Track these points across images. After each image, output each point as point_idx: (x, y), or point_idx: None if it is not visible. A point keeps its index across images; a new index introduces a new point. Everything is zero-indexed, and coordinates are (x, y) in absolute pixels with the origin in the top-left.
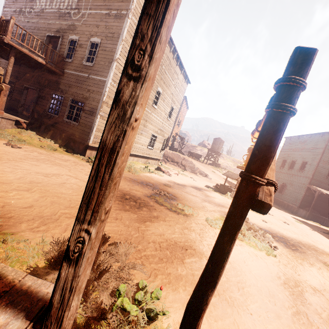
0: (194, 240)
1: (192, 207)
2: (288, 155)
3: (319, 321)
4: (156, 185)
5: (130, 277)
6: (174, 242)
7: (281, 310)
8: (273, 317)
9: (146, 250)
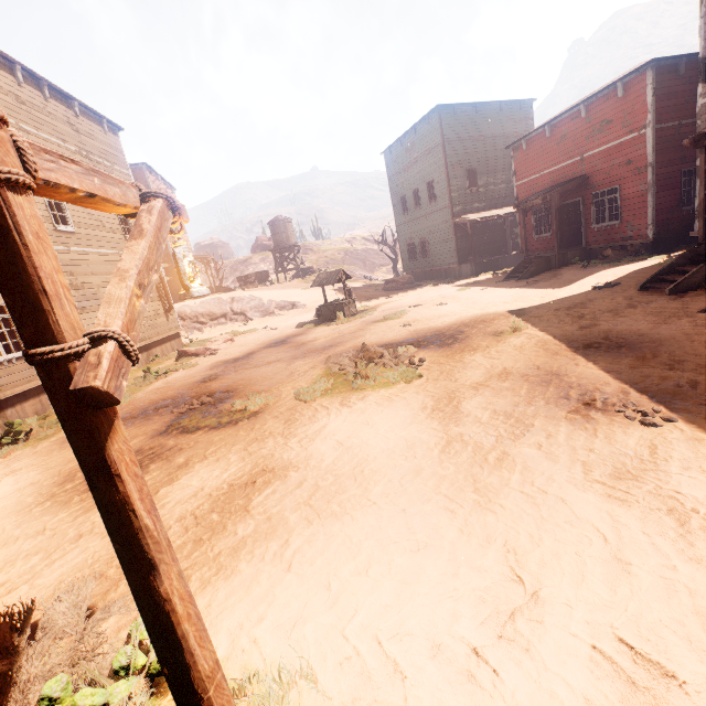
0: (272, 452)
1: (267, 390)
2: (402, 185)
3: (478, 431)
4: (180, 397)
5: (104, 638)
6: (227, 487)
7: (425, 458)
8: (410, 481)
9: None
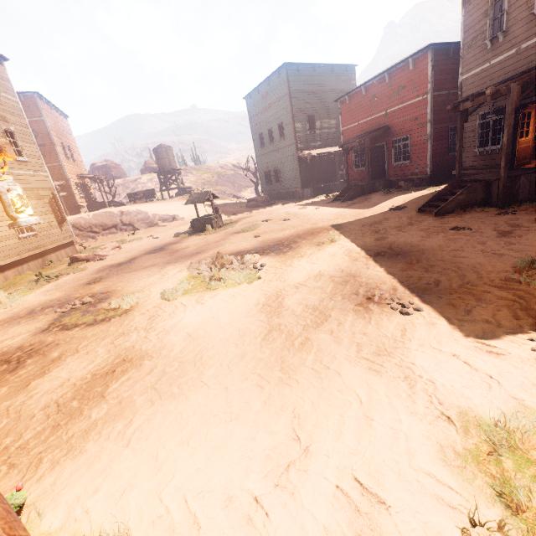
0: (134, 344)
1: (140, 290)
2: (260, 124)
3: (292, 321)
4: (66, 298)
5: None
6: (91, 376)
7: (250, 344)
8: (236, 364)
9: (24, 435)
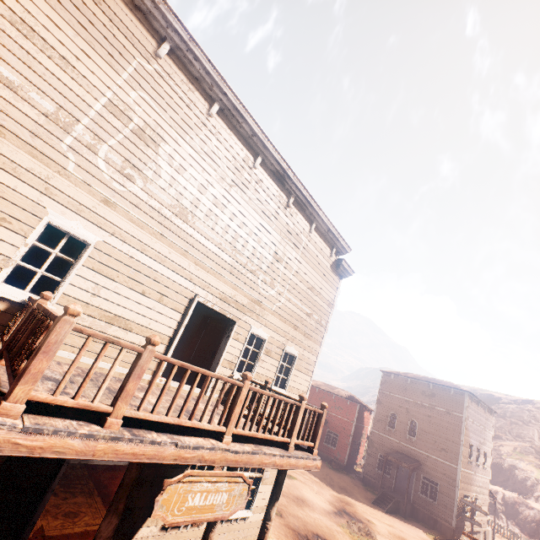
0: None
1: (338, 539)
2: None
3: None
4: (297, 532)
5: None
6: None
7: None
8: None
9: None
